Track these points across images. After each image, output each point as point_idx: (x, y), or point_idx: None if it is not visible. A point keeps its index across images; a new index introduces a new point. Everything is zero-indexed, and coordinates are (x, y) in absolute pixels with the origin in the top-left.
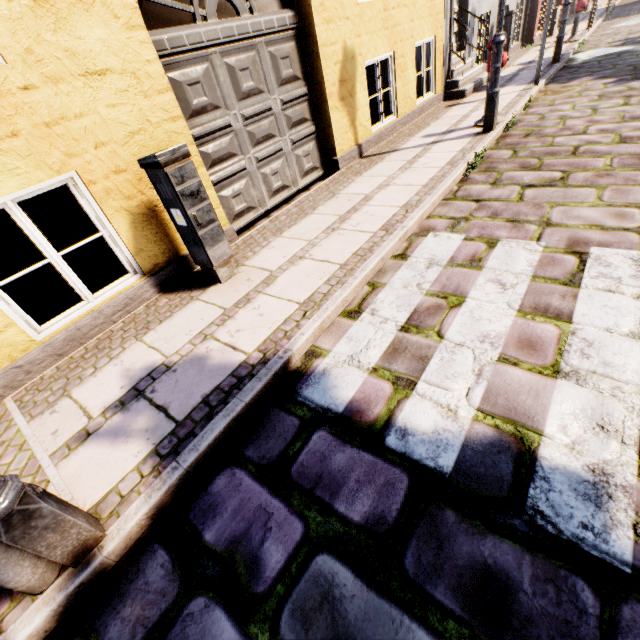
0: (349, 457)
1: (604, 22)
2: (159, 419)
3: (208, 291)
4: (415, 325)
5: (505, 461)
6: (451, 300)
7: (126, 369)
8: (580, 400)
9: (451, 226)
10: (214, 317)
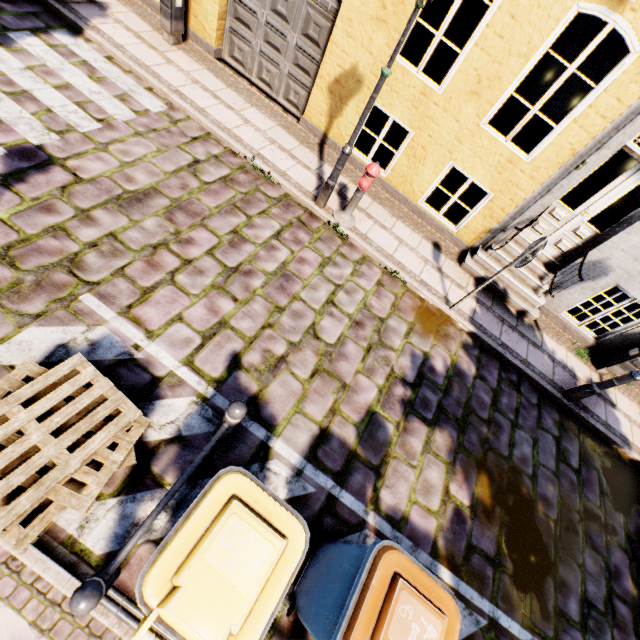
0: (29, 25)
1: None
2: (73, 1)
3: (160, 35)
4: (86, 64)
5: (3, 42)
6: (95, 78)
7: (112, 5)
8: (13, 64)
9: (169, 115)
10: (133, 28)
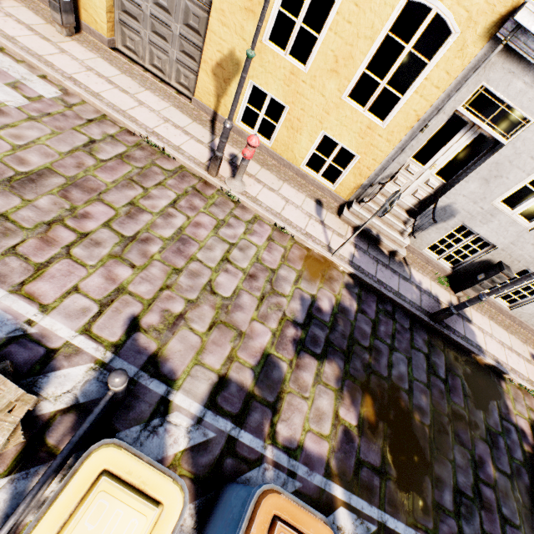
0: None
1: None
2: None
3: (53, 27)
4: None
5: None
6: None
7: None
8: None
9: (64, 100)
10: (25, 21)
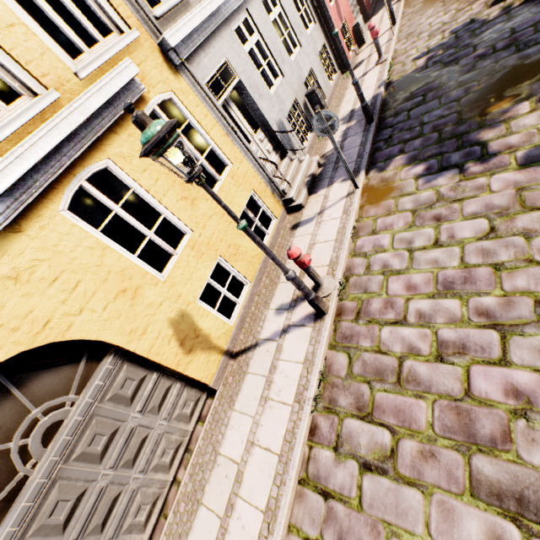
0: None
1: (407, 1)
2: None
3: None
4: None
5: None
6: None
7: None
8: None
9: None
10: None
